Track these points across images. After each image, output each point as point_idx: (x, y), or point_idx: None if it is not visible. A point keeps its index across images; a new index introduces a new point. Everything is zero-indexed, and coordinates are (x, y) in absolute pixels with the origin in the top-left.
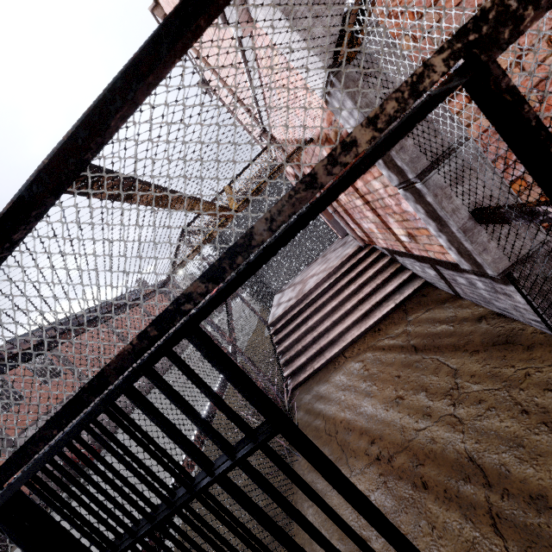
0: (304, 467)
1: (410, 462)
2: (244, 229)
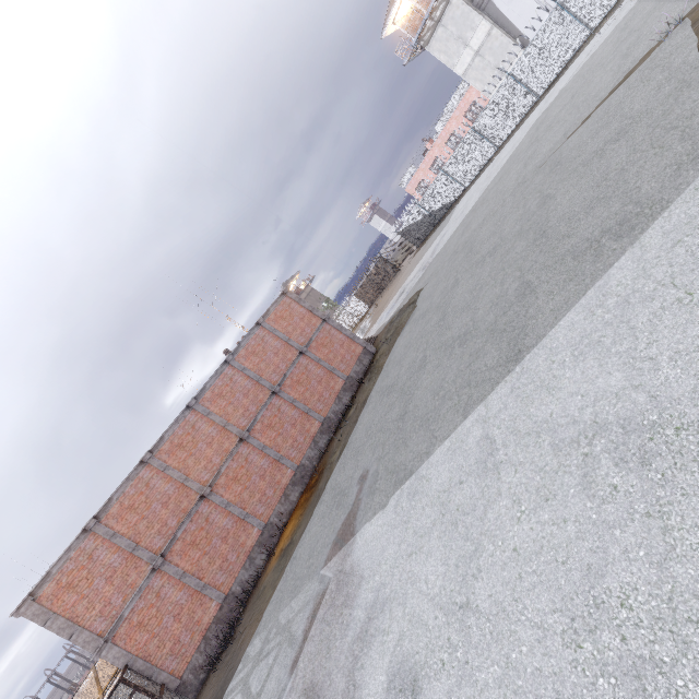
0: None
1: None
2: None
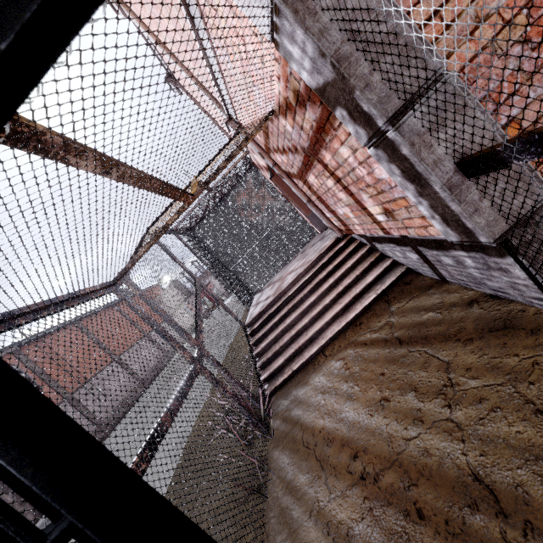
0: (279, 489)
1: (401, 482)
2: None
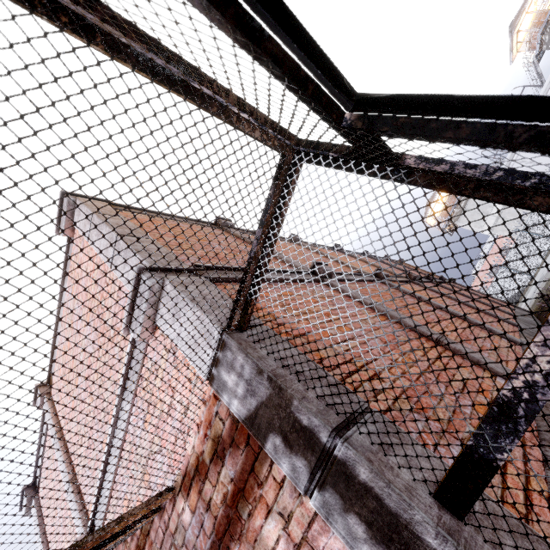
0: None
1: None
2: None
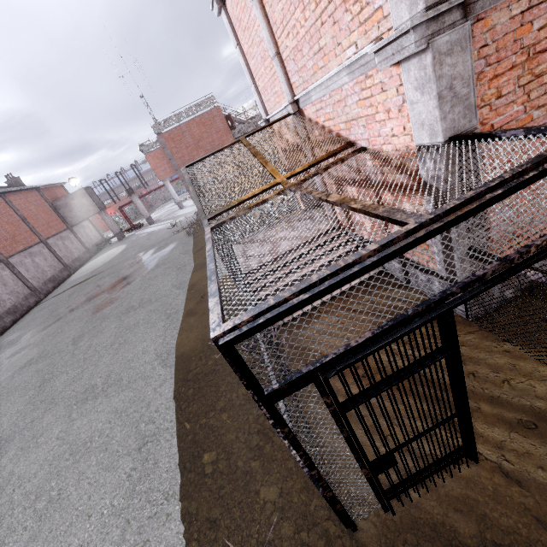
0: None
1: None
2: (476, 269)
